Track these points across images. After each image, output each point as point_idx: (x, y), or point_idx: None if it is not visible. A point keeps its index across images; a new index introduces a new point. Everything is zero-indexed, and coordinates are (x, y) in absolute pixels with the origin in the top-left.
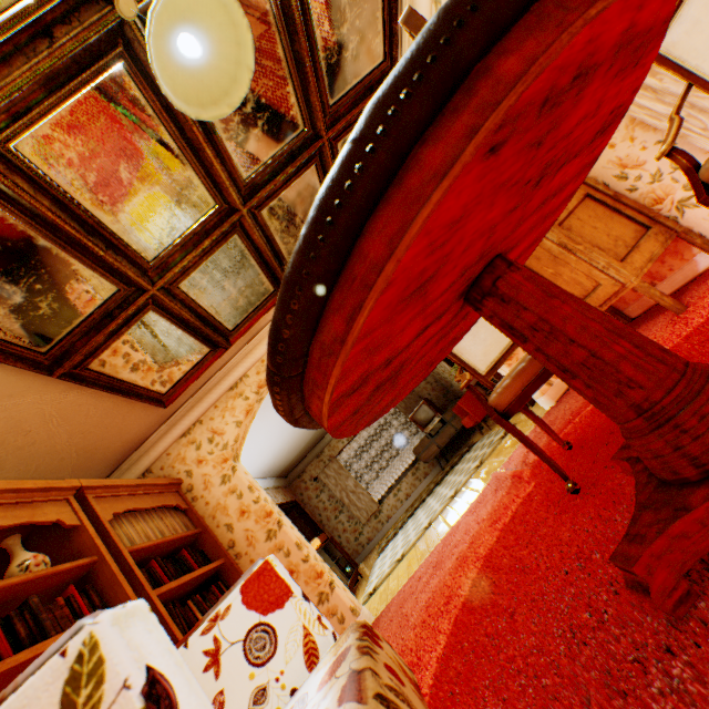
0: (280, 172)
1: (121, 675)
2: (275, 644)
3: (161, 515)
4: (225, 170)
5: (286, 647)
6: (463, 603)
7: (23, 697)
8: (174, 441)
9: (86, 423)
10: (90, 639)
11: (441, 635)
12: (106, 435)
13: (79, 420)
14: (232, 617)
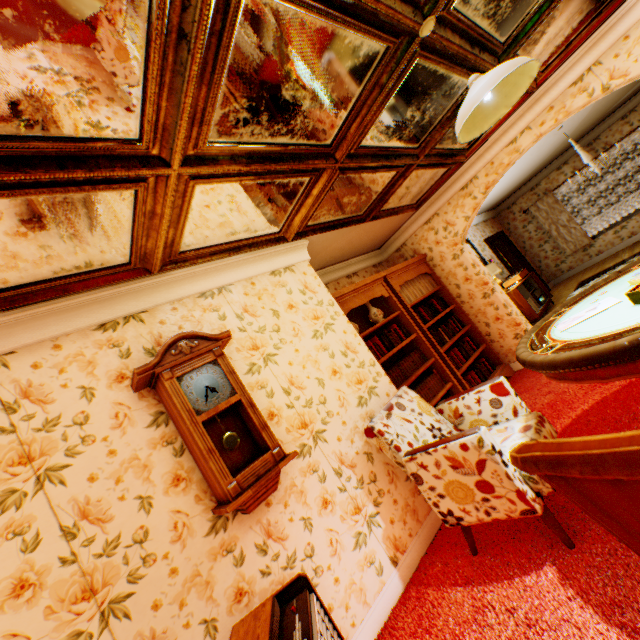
0: (547, 6)
1: (487, 443)
2: (501, 405)
3: (417, 280)
4: (484, 54)
5: (505, 407)
6: (612, 392)
7: (470, 439)
8: (418, 228)
9: (374, 231)
10: (480, 436)
11: (590, 399)
12: (382, 232)
13: (371, 231)
14: (484, 393)
